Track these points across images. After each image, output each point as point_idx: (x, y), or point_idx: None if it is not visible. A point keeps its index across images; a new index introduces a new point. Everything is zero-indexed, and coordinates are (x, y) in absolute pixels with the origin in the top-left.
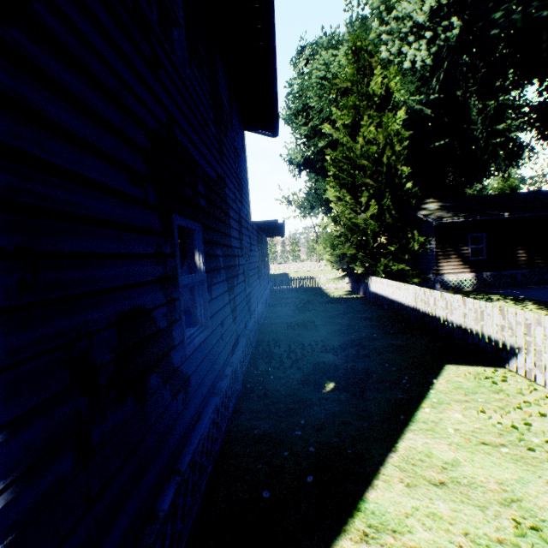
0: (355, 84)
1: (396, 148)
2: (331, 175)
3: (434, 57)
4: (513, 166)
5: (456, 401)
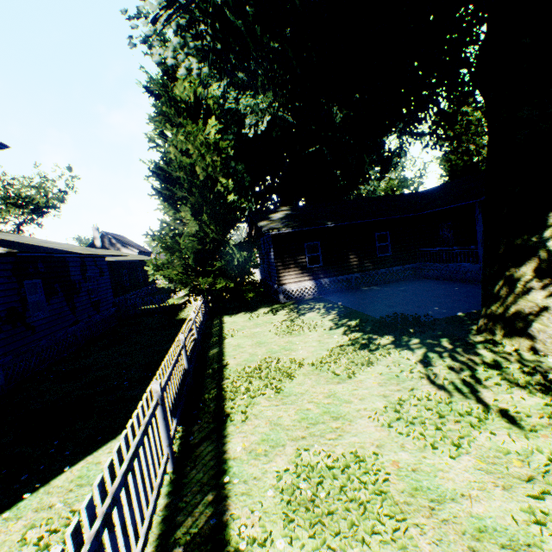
0: (161, 88)
1: (209, 159)
2: (152, 188)
3: (212, 65)
4: (385, 170)
5: (39, 509)
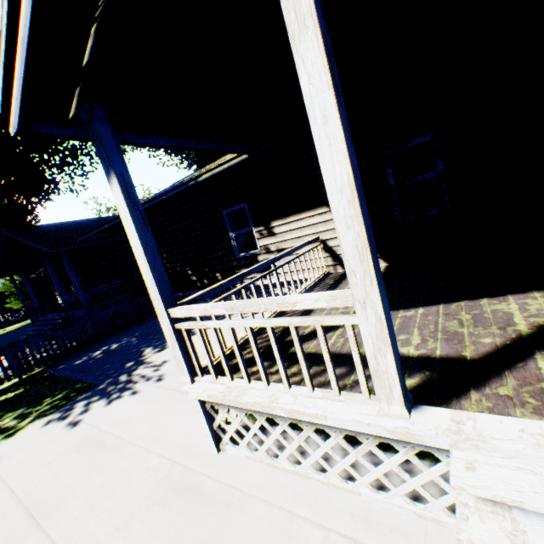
0: None
1: None
2: None
3: None
4: None
5: None
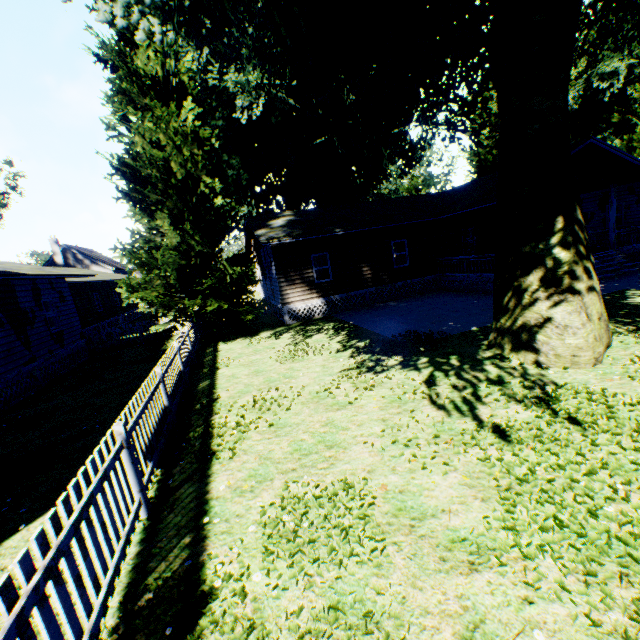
0: (118, 57)
1: (187, 153)
2: (117, 189)
3: (181, 30)
4: (407, 166)
5: None
